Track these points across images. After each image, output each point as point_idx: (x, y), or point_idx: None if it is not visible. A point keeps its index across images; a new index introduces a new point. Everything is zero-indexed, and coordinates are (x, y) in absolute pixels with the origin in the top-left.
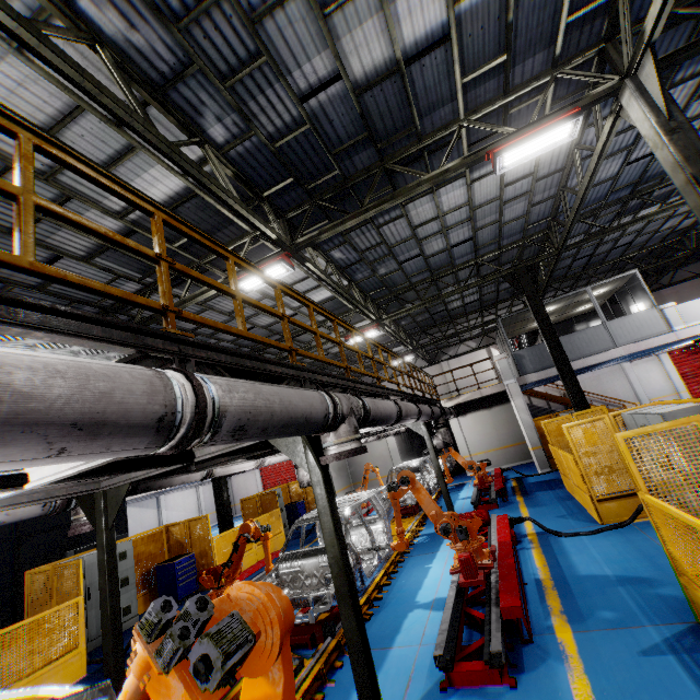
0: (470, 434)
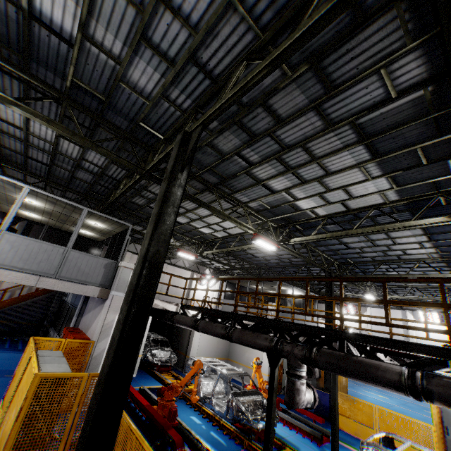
0: (203, 340)
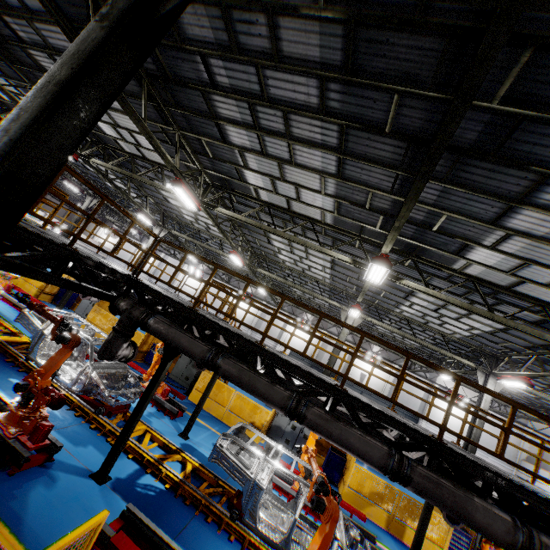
0: None
